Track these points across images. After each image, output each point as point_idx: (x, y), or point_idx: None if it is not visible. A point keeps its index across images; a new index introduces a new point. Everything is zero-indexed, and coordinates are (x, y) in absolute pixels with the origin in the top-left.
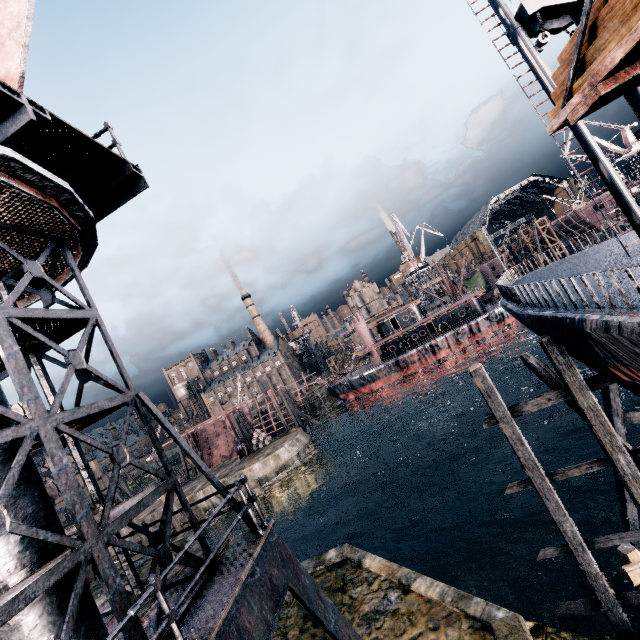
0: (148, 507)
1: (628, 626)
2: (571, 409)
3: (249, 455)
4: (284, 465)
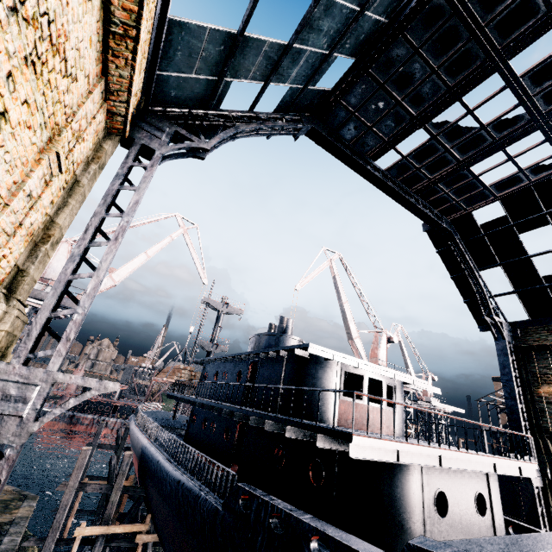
0: None
1: (56, 550)
2: (130, 502)
3: None
4: None
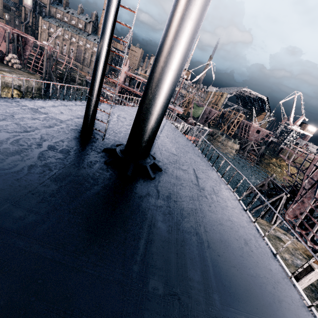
0: None
1: None
2: None
3: None
4: (4, 83)
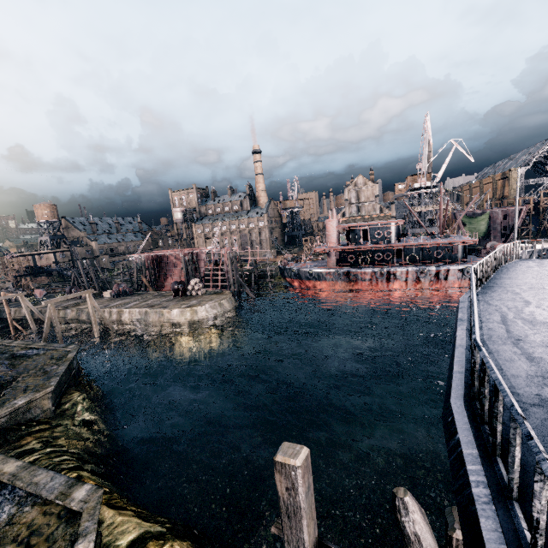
0: (97, 300)
1: None
2: None
3: (182, 297)
4: (198, 321)
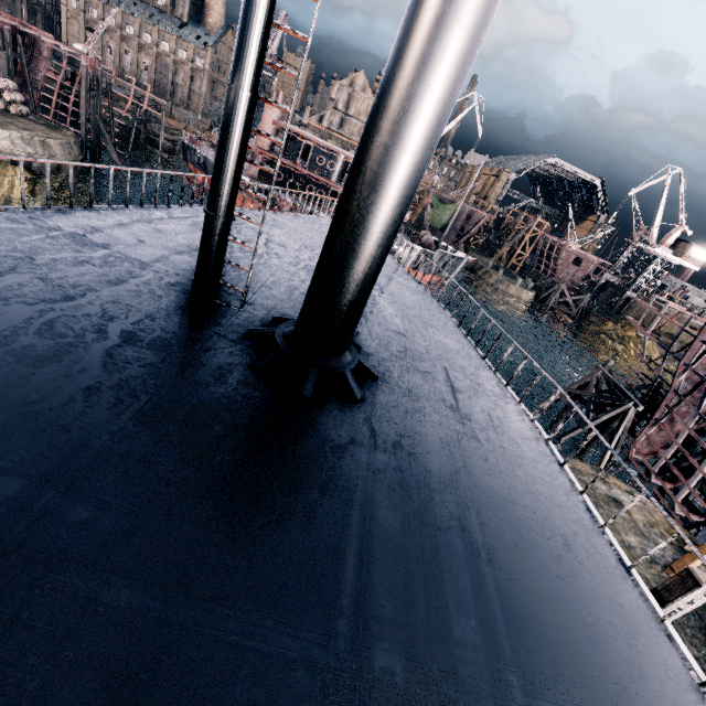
0: None
1: None
2: None
3: None
4: None
